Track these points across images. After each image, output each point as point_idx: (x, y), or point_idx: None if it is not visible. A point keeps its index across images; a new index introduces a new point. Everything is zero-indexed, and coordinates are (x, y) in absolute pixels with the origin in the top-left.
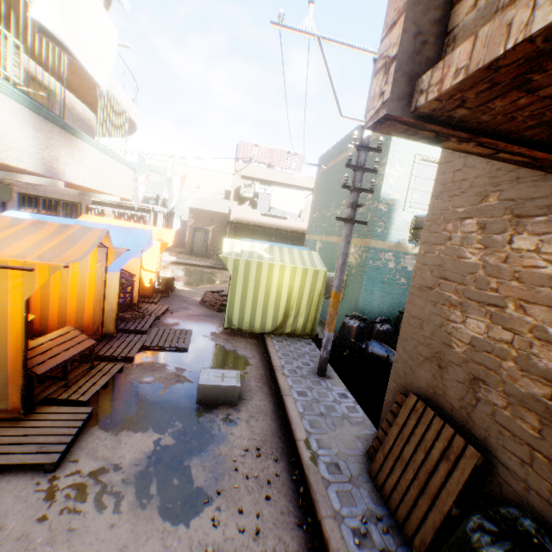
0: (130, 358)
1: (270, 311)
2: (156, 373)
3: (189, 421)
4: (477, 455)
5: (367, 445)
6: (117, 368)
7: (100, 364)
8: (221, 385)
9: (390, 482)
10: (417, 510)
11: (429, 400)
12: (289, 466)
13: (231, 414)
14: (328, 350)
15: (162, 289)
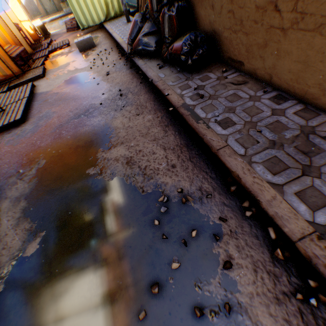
0: (47, 56)
1: (97, 7)
2: (61, 55)
3: (79, 56)
4: None
5: None
6: (44, 58)
7: (37, 60)
8: (83, 40)
9: None
10: None
11: None
12: (116, 48)
13: (94, 49)
14: (124, 5)
15: (44, 36)
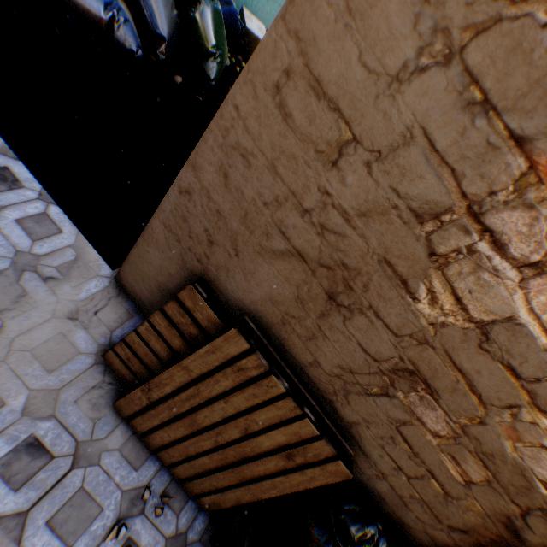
0: None
1: None
2: None
3: None
4: (349, 477)
5: (100, 329)
6: None
7: None
8: None
9: (163, 437)
10: (212, 480)
11: (265, 324)
12: None
13: None
14: None
15: None
